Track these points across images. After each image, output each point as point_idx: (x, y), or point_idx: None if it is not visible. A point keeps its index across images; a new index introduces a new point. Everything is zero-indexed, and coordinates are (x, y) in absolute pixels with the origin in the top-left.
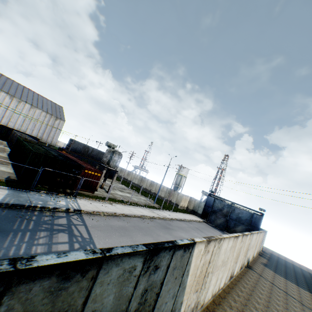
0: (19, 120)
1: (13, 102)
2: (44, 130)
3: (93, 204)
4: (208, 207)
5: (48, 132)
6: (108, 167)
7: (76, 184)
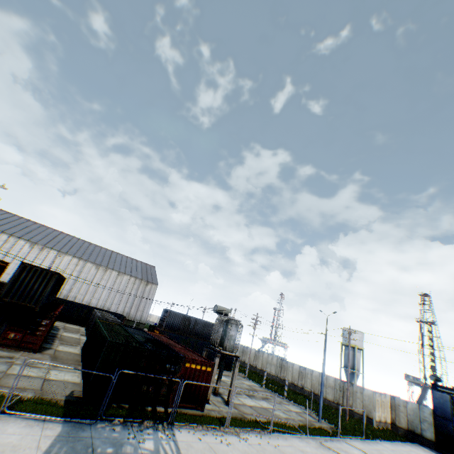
0: (103, 294)
1: (99, 272)
2: (132, 302)
3: (204, 439)
4: (445, 421)
5: (137, 305)
6: (223, 350)
7: (172, 392)
